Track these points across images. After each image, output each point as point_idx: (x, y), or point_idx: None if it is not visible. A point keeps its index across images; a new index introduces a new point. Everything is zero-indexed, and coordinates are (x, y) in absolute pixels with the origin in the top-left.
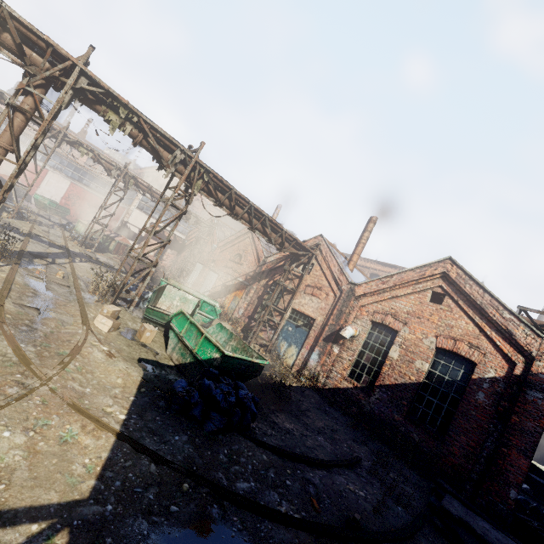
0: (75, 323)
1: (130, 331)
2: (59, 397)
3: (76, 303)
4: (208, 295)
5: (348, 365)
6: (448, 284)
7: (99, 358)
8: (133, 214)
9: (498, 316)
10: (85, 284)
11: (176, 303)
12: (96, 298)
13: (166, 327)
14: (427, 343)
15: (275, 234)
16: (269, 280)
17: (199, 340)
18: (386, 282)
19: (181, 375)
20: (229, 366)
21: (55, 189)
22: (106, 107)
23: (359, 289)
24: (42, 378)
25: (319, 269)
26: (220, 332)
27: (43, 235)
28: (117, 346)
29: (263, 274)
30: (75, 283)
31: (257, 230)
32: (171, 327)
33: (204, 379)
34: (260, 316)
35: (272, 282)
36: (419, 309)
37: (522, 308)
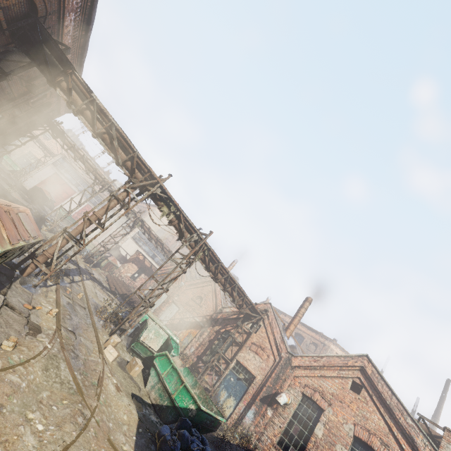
0: (94, 350)
1: (122, 361)
2: (101, 430)
3: (92, 328)
4: (166, 324)
5: (278, 432)
6: (365, 377)
7: (112, 390)
8: (127, 241)
9: (403, 420)
10: (92, 305)
11: (151, 335)
12: (101, 323)
13: (144, 360)
14: (346, 429)
15: (239, 296)
16: (221, 327)
17: (179, 387)
18: (317, 361)
19: (157, 416)
20: (200, 419)
21: (74, 206)
22: (164, 203)
23: (295, 360)
24: (91, 409)
25: (264, 331)
26: (186, 377)
27: (64, 249)
28: (118, 378)
29: (218, 321)
30: (88, 305)
31: (227, 291)
32: (153, 365)
33: (185, 430)
34: (210, 361)
35: (224, 330)
36: (341, 394)
37: (420, 416)
